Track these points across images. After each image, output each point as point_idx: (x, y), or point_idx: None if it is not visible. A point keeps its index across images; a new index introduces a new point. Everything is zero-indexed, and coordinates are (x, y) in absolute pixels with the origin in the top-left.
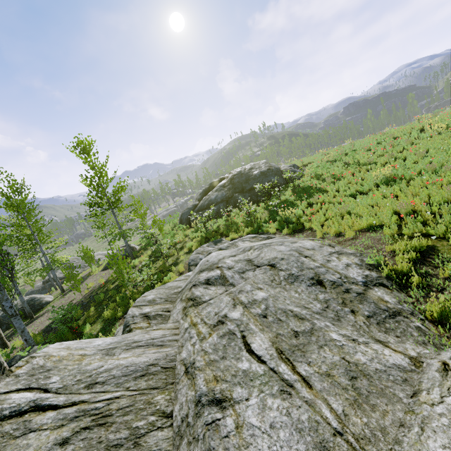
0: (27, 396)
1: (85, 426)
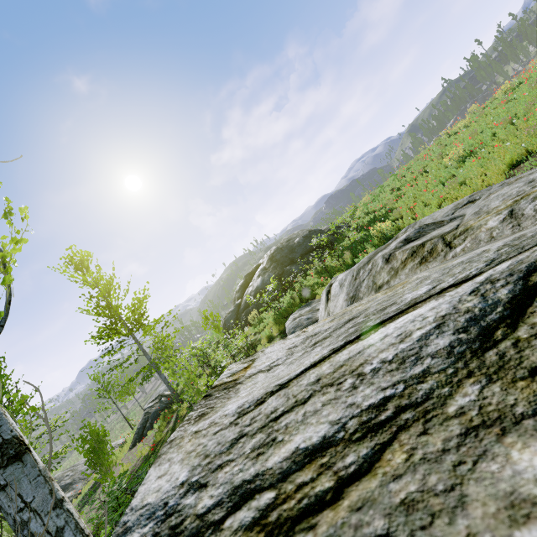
0: (424, 310)
1: None
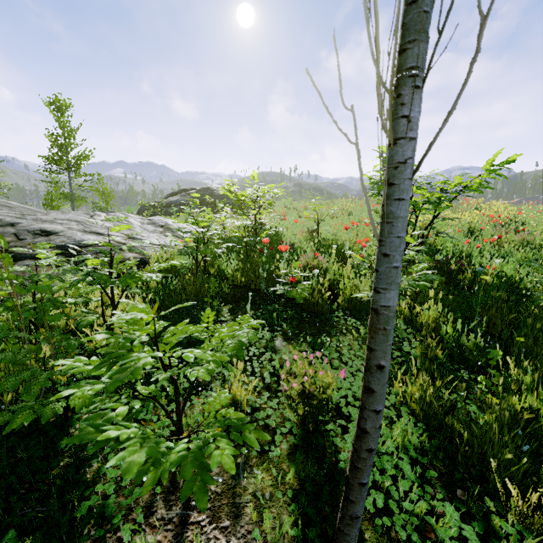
0: None
1: (2, 205)
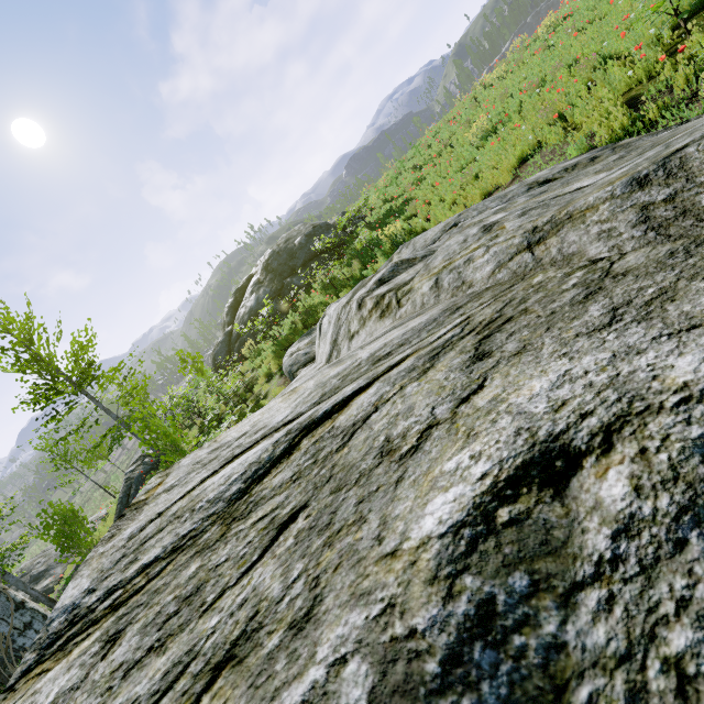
0: (254, 452)
1: (479, 340)
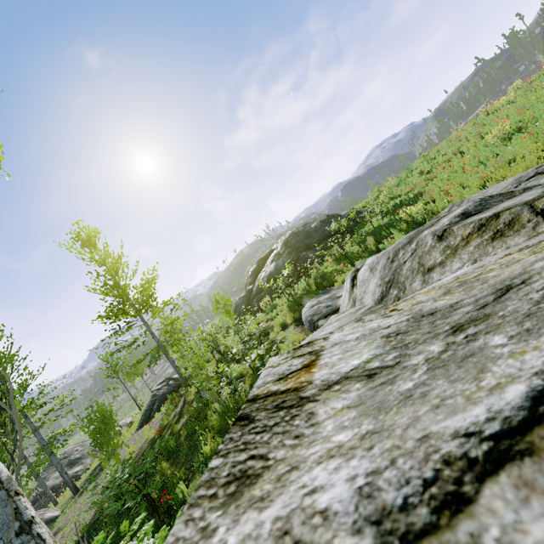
0: None
1: None
